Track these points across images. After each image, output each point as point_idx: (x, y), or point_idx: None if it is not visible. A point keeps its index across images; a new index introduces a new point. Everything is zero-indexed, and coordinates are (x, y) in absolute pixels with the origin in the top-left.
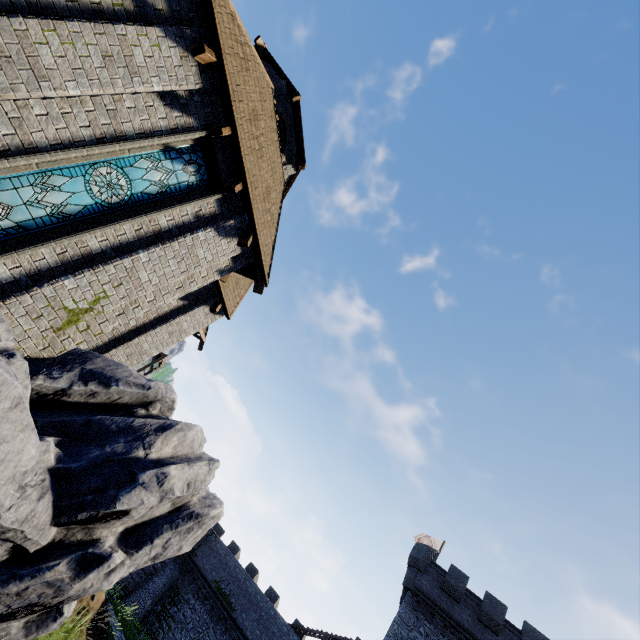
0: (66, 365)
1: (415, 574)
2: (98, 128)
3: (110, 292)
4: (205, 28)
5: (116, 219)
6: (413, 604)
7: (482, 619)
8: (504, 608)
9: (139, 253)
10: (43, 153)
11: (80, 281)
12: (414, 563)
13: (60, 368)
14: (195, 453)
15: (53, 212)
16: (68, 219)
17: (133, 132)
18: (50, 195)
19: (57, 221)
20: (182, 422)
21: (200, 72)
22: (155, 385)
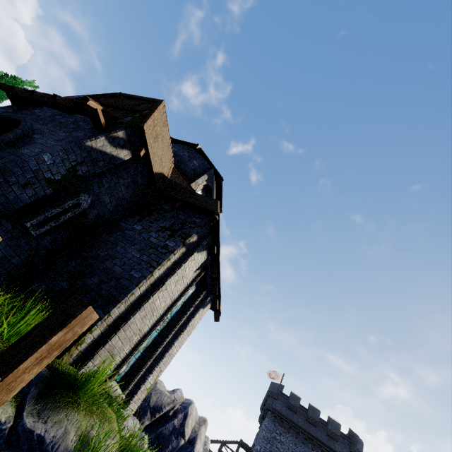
0: (144, 411)
1: (272, 401)
2: (166, 306)
3: (162, 368)
4: (211, 234)
5: (166, 334)
6: (272, 418)
7: (308, 420)
8: (319, 412)
9: (174, 343)
10: (148, 336)
11: (153, 374)
12: (271, 395)
13: (143, 415)
14: (197, 421)
15: (143, 350)
16: (147, 347)
17: (177, 296)
18: (143, 344)
19: (144, 352)
20: (189, 407)
21: (207, 253)
22: (177, 396)
